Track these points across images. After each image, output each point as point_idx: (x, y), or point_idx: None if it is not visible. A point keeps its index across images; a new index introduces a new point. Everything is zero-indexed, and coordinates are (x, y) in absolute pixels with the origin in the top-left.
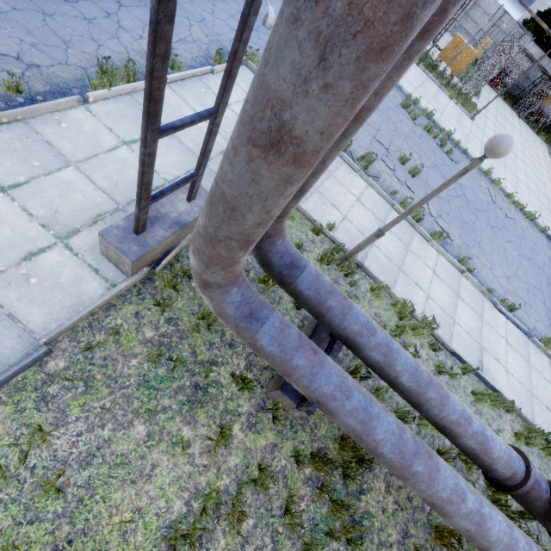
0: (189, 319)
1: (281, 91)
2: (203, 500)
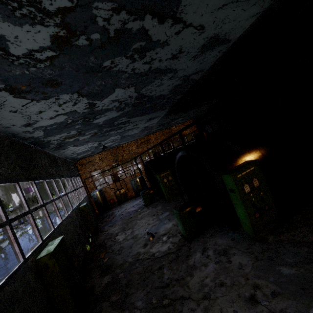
0: None
1: None
2: None
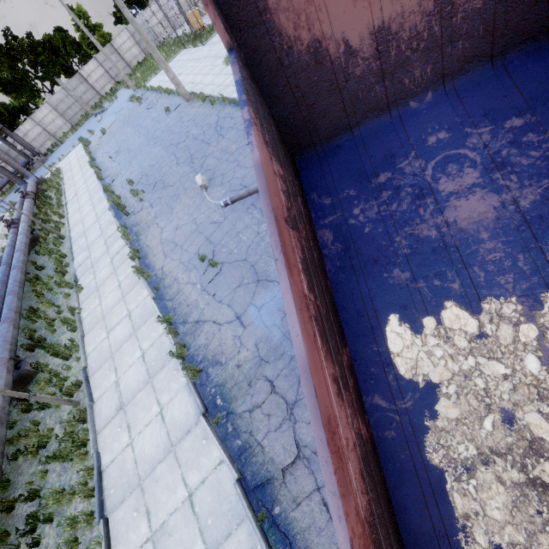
0: None
1: None
2: None
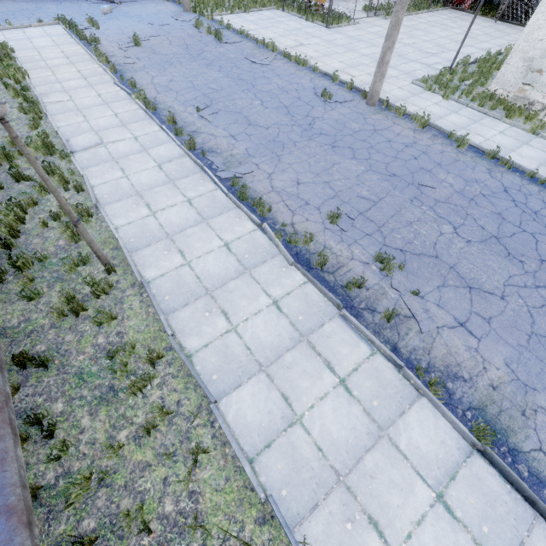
0: None
1: None
2: None
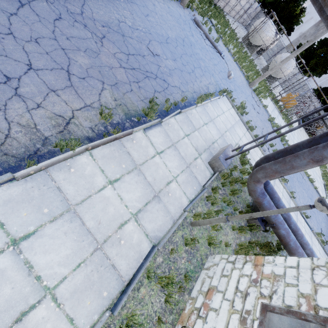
0: (227, 190)
1: (326, 156)
2: (238, 247)
